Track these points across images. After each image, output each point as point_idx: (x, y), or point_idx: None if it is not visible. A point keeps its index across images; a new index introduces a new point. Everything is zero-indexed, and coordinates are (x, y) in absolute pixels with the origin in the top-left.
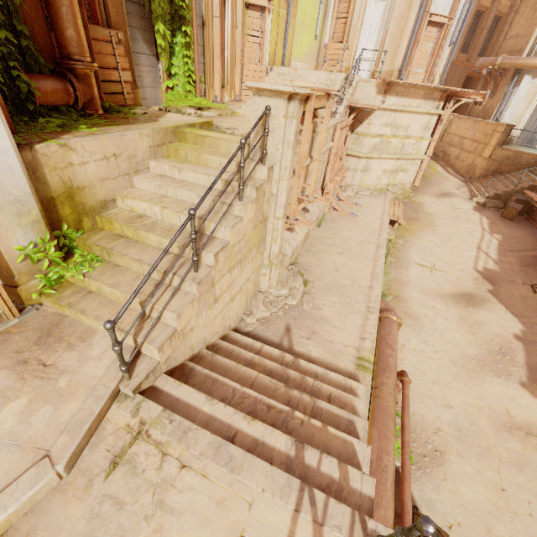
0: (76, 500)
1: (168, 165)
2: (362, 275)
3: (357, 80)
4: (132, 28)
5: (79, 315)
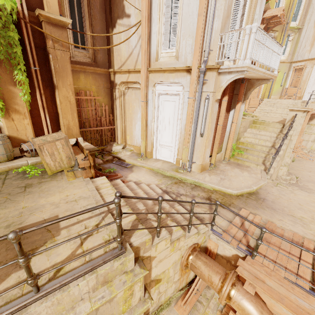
0: (271, 188)
1: (255, 130)
2: None
3: (309, 102)
4: None
5: (244, 162)
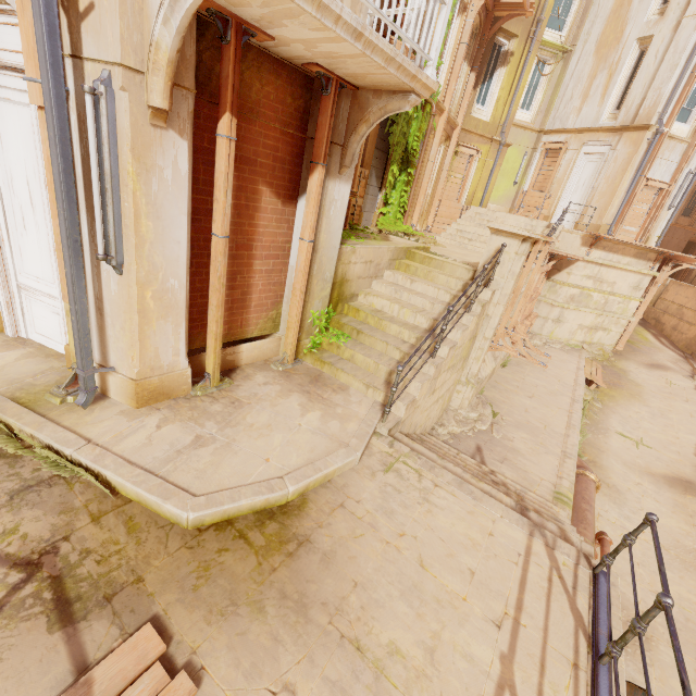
0: (368, 479)
1: (402, 276)
2: (555, 422)
3: (560, 230)
4: (372, 167)
5: (338, 372)
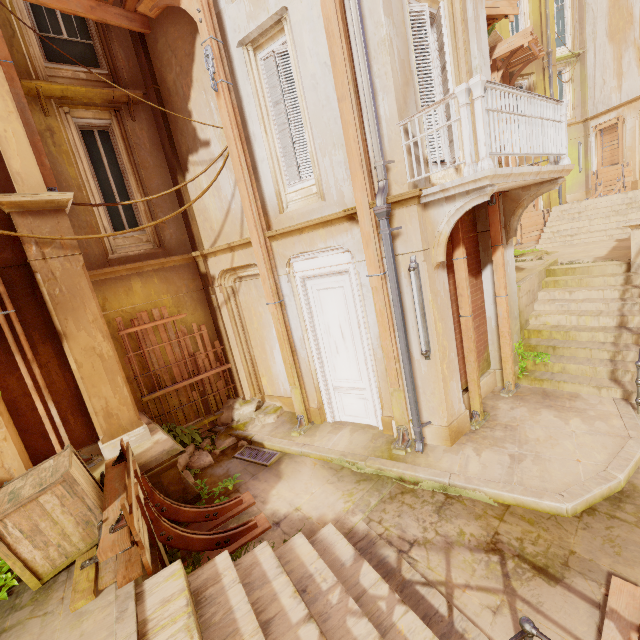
0: None
1: (558, 292)
2: None
3: None
4: None
5: (559, 384)
